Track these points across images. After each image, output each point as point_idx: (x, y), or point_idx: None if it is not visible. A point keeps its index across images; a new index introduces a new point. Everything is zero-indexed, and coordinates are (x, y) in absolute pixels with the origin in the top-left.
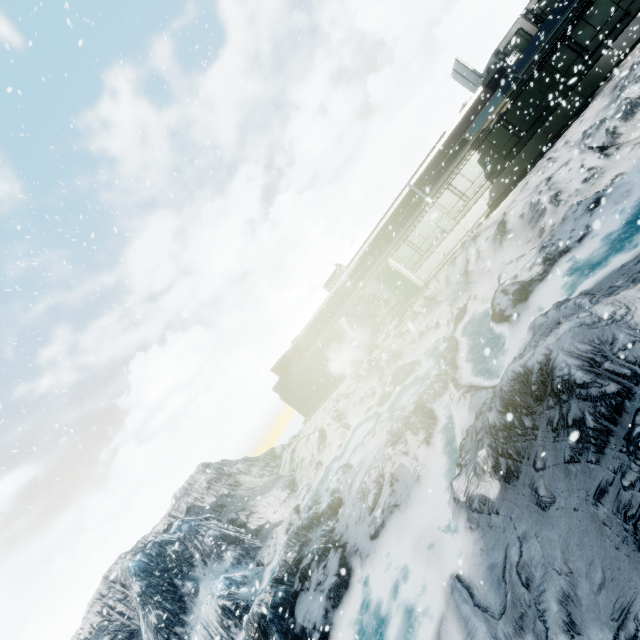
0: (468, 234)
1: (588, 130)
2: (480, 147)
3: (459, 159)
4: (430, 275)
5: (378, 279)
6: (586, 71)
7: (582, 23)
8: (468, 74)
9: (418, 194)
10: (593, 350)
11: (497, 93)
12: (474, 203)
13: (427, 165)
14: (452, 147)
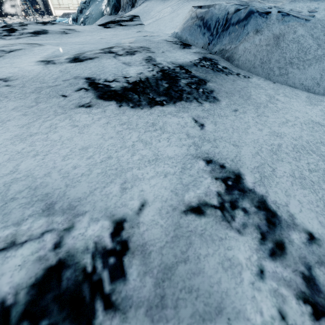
0: None
1: None
2: None
3: None
4: (59, 15)
5: None
6: None
7: None
8: None
9: None
10: (74, 13)
11: None
12: None
13: None
14: None
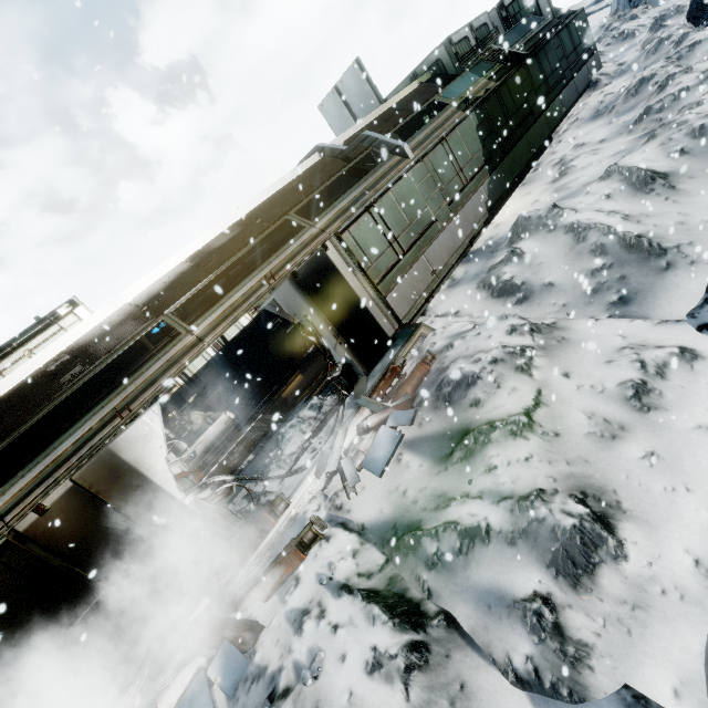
0: (466, 243)
1: (655, 105)
2: (478, 109)
3: (444, 117)
4: (412, 308)
5: (299, 287)
6: (549, 103)
7: (544, 52)
8: (360, 96)
9: (372, 145)
10: None
11: (468, 73)
12: (473, 192)
13: (354, 134)
14: (402, 120)
